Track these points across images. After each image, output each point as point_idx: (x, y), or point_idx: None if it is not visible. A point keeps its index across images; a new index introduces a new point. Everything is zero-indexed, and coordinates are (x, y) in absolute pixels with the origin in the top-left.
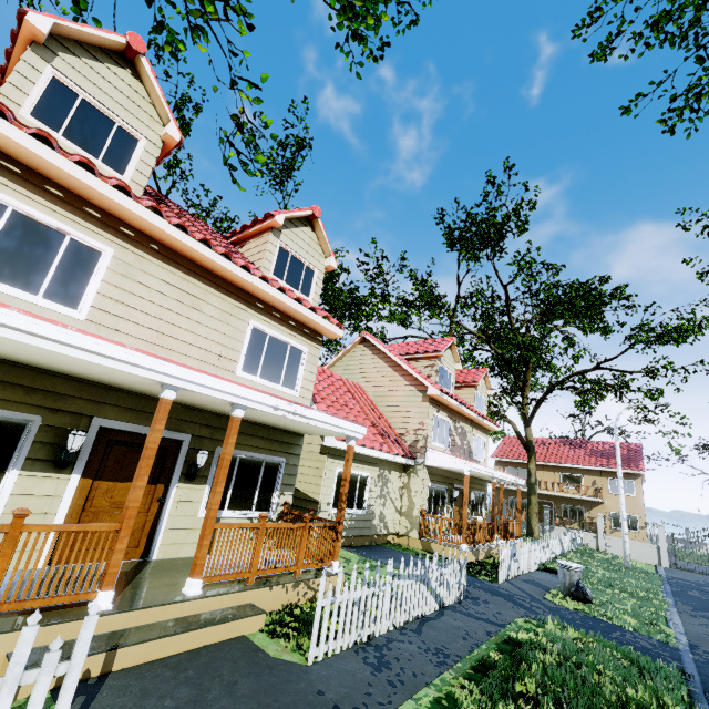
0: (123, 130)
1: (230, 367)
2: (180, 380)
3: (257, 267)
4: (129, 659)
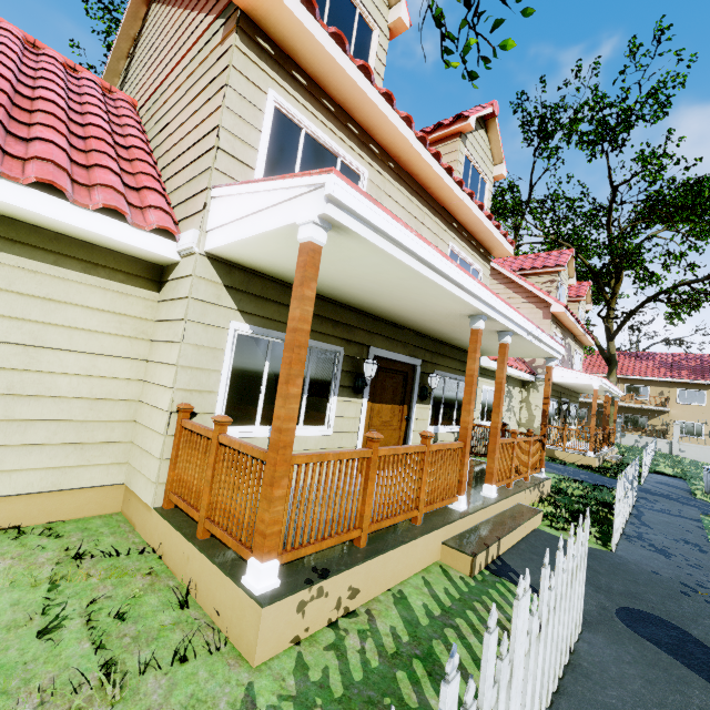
0: (361, 18)
1: None
2: (491, 310)
3: None
4: (503, 547)
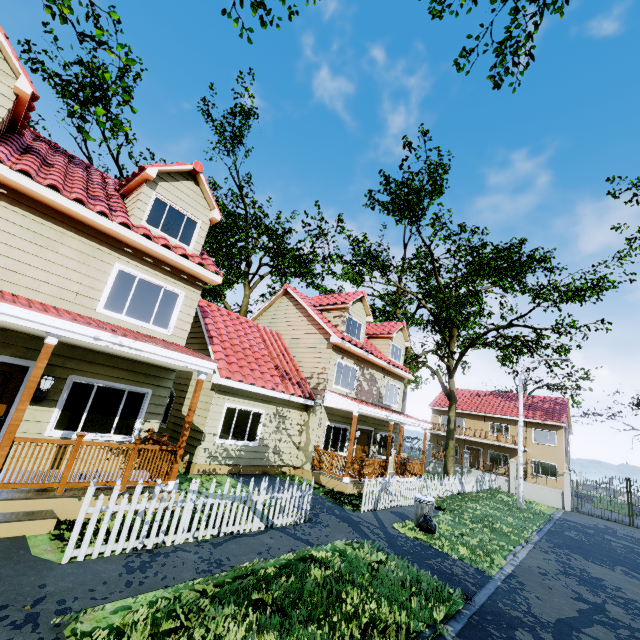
0: None
1: (90, 304)
2: None
3: (130, 216)
4: None
